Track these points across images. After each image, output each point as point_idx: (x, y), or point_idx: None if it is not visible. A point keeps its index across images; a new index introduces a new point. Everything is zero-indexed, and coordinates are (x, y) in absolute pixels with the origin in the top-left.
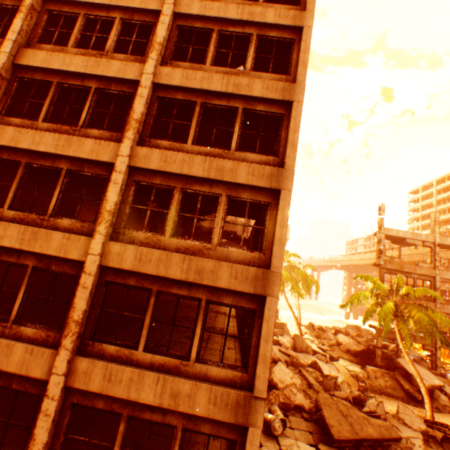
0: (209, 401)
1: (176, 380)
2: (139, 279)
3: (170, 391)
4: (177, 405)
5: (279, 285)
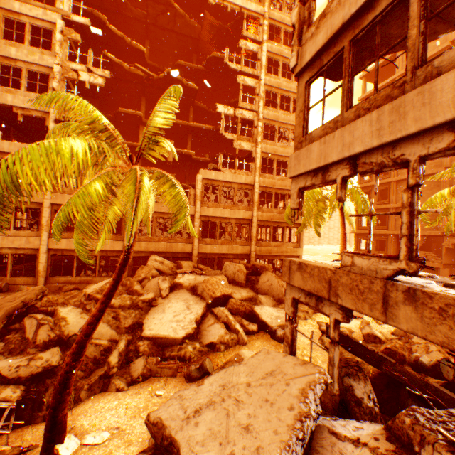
0: None
1: None
2: None
3: None
4: None
5: None
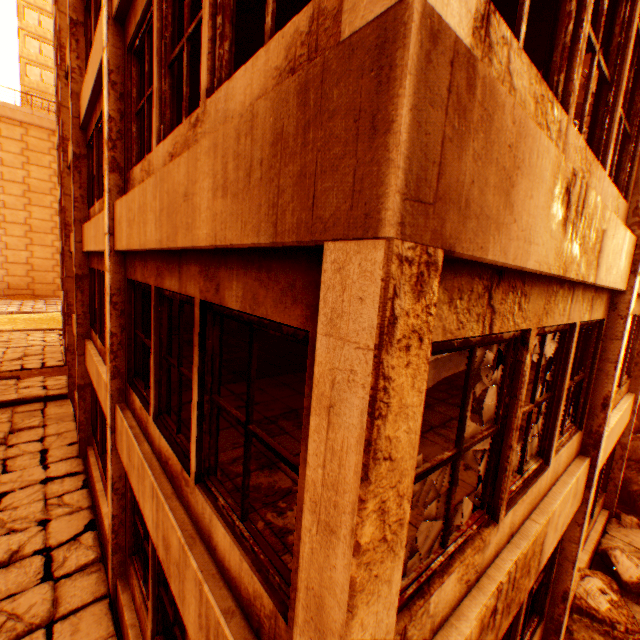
0: (200, 619)
1: (165, 511)
2: (143, 268)
3: (163, 530)
4: (169, 572)
5: (393, 119)
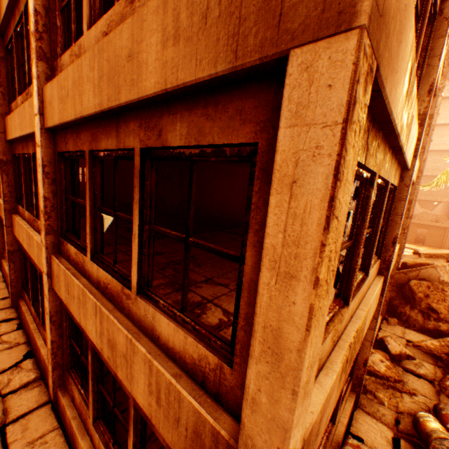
0: (149, 388)
1: (110, 320)
2: (75, 139)
3: (107, 335)
4: (115, 365)
5: None
